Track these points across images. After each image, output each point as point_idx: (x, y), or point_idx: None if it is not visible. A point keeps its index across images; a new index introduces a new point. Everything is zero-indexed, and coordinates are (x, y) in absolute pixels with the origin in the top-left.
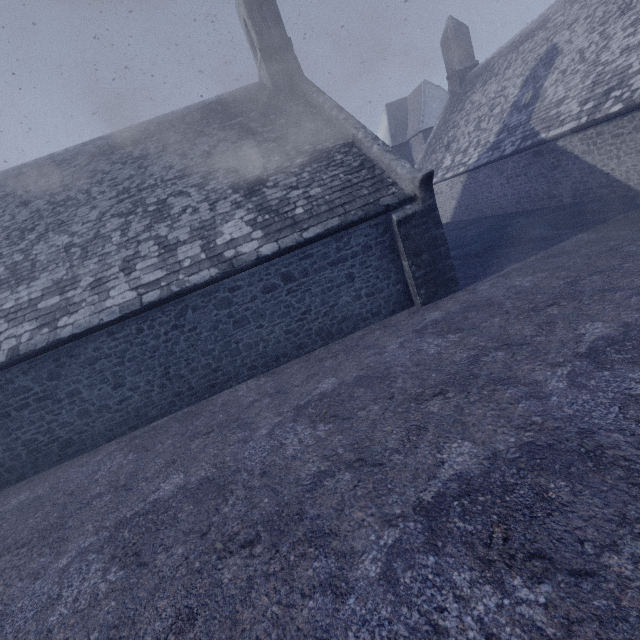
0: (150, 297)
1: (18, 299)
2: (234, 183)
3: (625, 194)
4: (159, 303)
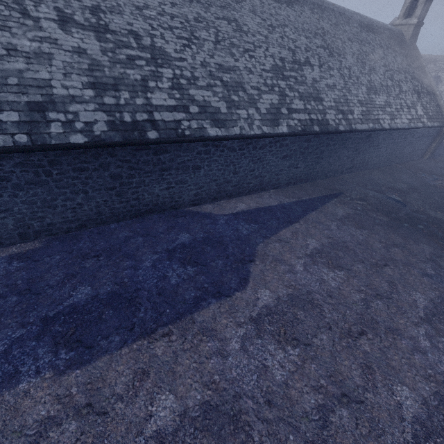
0: (412, 125)
1: (379, 102)
2: (413, 88)
3: (440, 146)
4: (412, 128)
